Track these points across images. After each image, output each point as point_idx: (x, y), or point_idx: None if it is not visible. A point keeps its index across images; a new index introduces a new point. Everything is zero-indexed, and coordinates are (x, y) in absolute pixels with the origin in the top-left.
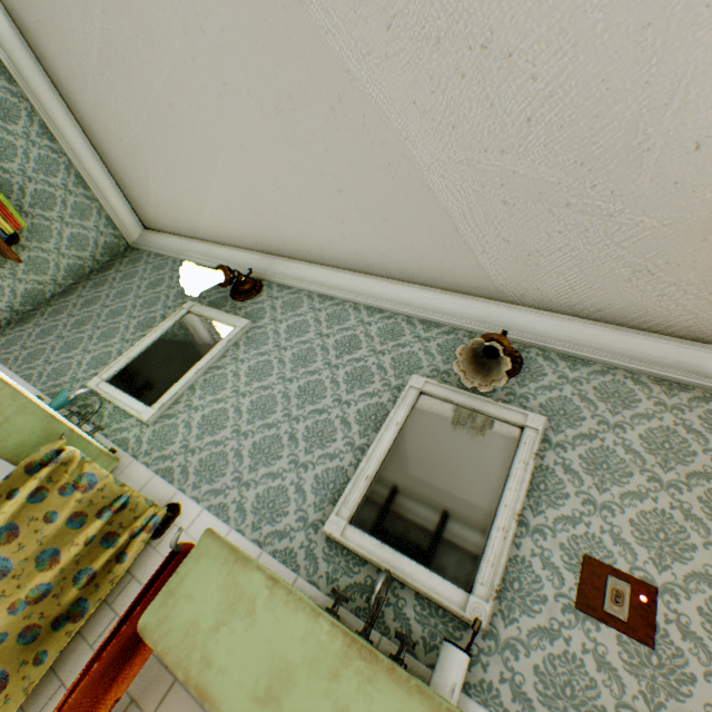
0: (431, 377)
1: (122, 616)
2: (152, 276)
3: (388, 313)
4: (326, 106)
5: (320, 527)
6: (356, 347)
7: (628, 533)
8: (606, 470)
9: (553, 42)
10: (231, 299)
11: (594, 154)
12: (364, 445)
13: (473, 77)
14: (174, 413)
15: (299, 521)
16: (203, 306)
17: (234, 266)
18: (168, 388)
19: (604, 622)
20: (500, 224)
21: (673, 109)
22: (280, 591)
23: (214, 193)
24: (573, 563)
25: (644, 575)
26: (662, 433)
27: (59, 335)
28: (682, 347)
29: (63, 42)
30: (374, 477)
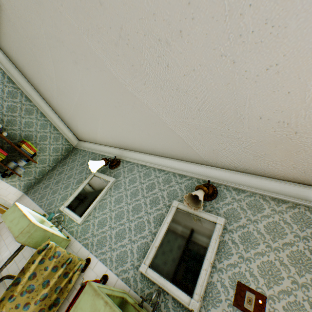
0: (181, 200)
1: (66, 310)
2: (82, 160)
3: (166, 171)
4: (130, 105)
5: (139, 268)
6: (154, 188)
7: (256, 271)
8: (249, 242)
9: (199, 88)
10: (109, 168)
11: (225, 119)
12: (155, 232)
13: (176, 97)
14: (89, 219)
15: (131, 265)
16: (99, 173)
17: (110, 154)
18: (87, 209)
19: (244, 311)
20: (199, 140)
21: (247, 106)
22: (108, 307)
23: (99, 129)
24: (233, 285)
25: (261, 291)
26: (273, 224)
27: (51, 187)
28: (282, 184)
29: (45, 88)
30: (158, 246)
